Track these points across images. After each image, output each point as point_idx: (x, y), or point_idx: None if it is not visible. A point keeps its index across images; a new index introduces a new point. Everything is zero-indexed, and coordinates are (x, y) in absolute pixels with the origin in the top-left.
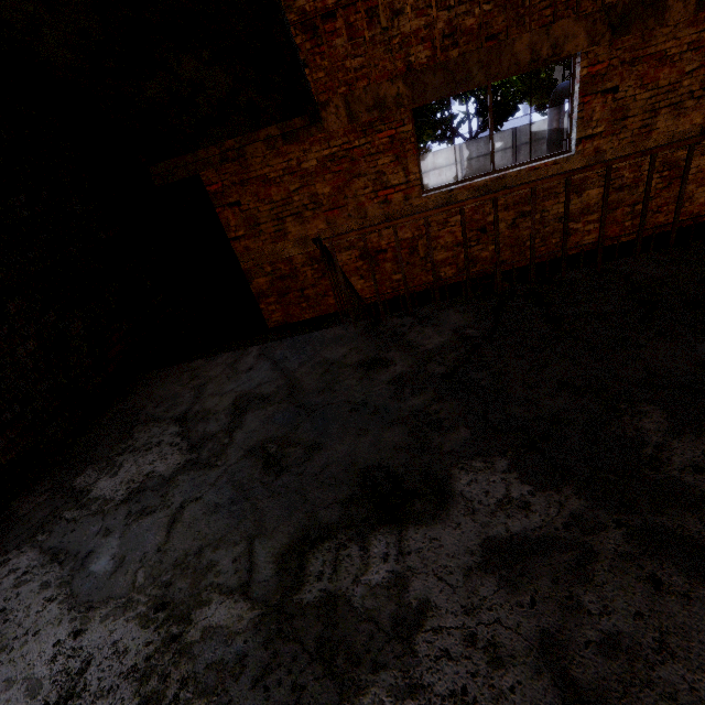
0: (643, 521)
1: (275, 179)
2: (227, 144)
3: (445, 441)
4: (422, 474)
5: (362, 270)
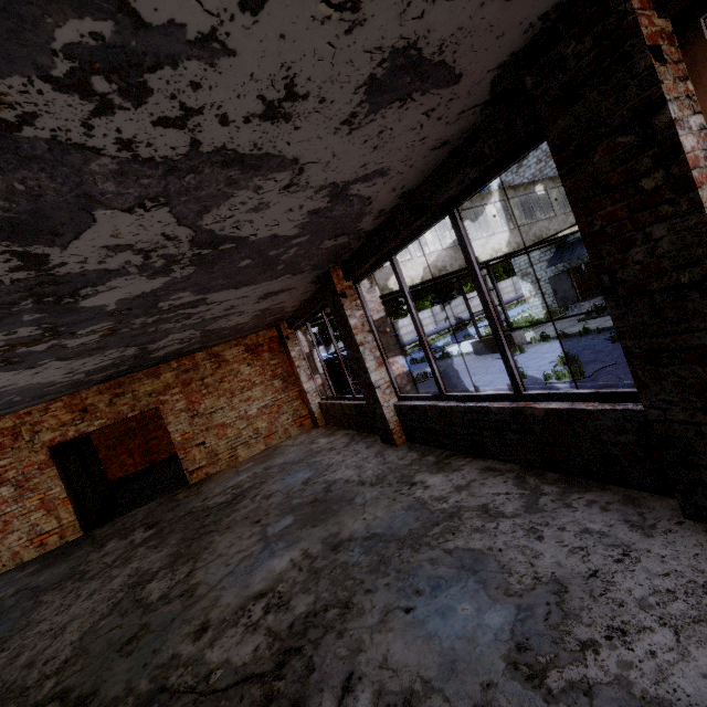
0: None
1: None
2: None
3: None
4: None
5: None
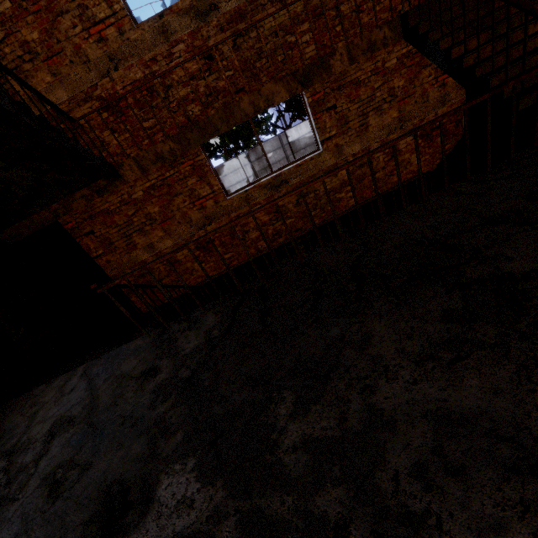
0: (251, 505)
1: (115, 209)
2: (53, 207)
3: (166, 446)
4: (142, 483)
5: (201, 257)
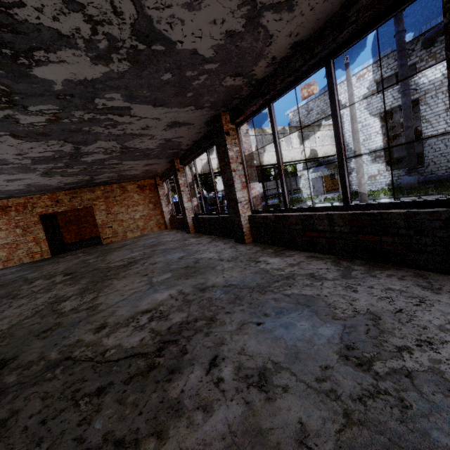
0: None
1: None
2: None
3: None
4: None
5: None
